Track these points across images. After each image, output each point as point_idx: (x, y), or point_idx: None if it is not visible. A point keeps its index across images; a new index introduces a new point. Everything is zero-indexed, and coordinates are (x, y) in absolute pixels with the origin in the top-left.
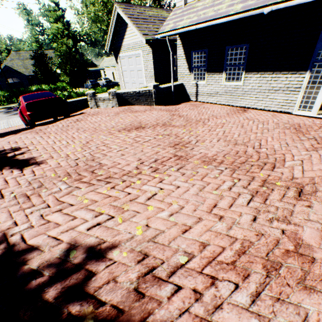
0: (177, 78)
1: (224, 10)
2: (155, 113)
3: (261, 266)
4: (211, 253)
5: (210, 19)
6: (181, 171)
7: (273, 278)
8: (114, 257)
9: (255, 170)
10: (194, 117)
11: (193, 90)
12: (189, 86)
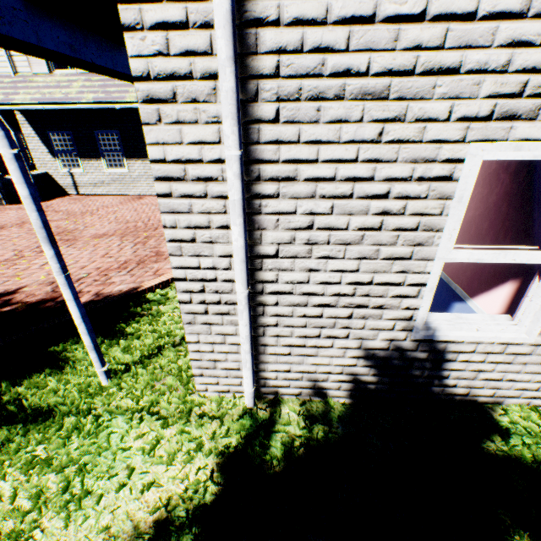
0: (34, 165)
1: (75, 96)
2: (13, 213)
3: (136, 264)
4: (105, 269)
5: (60, 102)
6: (73, 247)
7: (142, 265)
8: (26, 290)
9: (142, 234)
10: (79, 210)
11: (68, 180)
12: (60, 176)
